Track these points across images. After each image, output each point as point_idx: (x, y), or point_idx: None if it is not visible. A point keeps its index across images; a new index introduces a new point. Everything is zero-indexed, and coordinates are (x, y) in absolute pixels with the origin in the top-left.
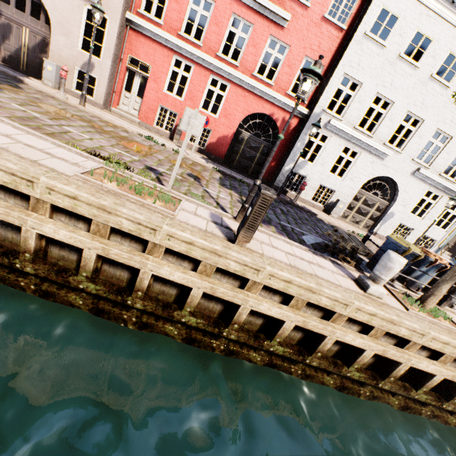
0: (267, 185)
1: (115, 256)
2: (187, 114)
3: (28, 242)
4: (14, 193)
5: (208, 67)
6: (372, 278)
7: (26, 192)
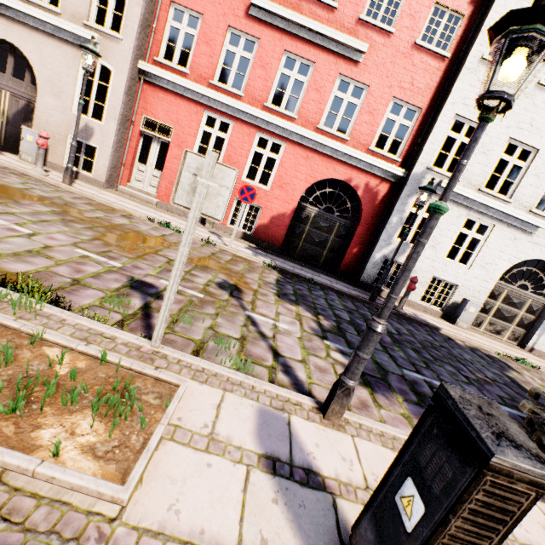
0: (349, 282)
1: None
2: (188, 167)
3: None
4: None
5: (253, 122)
6: None
7: None
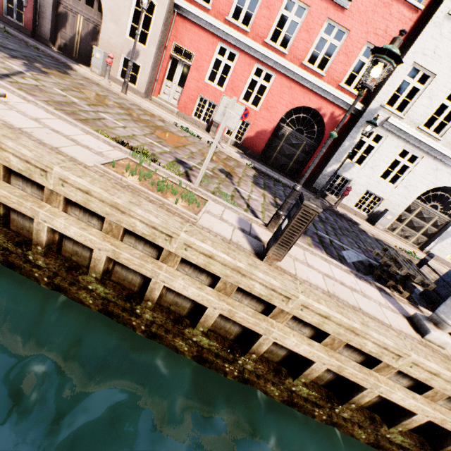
0: (305, 186)
1: (126, 260)
2: (223, 103)
3: (40, 235)
4: (31, 181)
5: (253, 55)
6: (434, 320)
7: (39, 181)
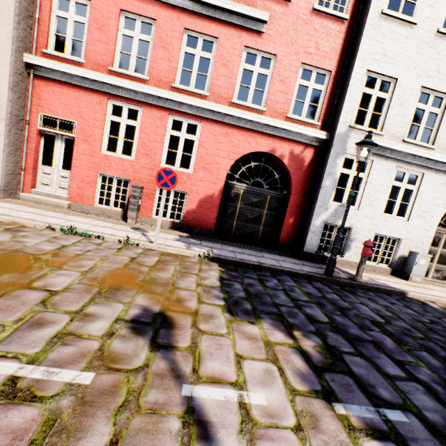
0: (293, 254)
1: None
2: None
3: None
4: None
5: (163, 105)
6: None
7: None
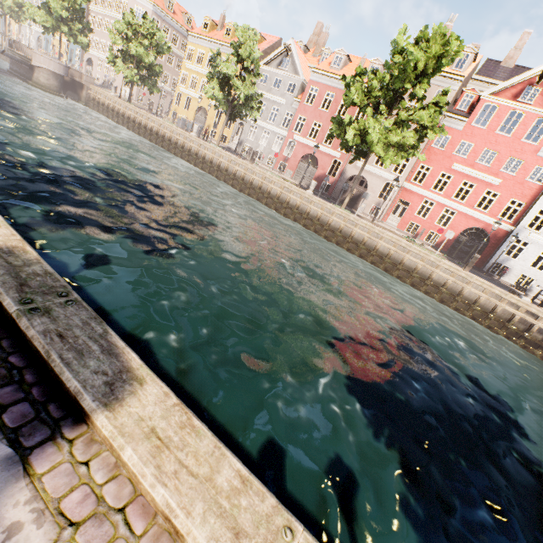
0: (477, 270)
1: (427, 267)
2: (448, 232)
3: (403, 261)
4: (401, 249)
5: (444, 204)
6: (524, 295)
7: (407, 249)
